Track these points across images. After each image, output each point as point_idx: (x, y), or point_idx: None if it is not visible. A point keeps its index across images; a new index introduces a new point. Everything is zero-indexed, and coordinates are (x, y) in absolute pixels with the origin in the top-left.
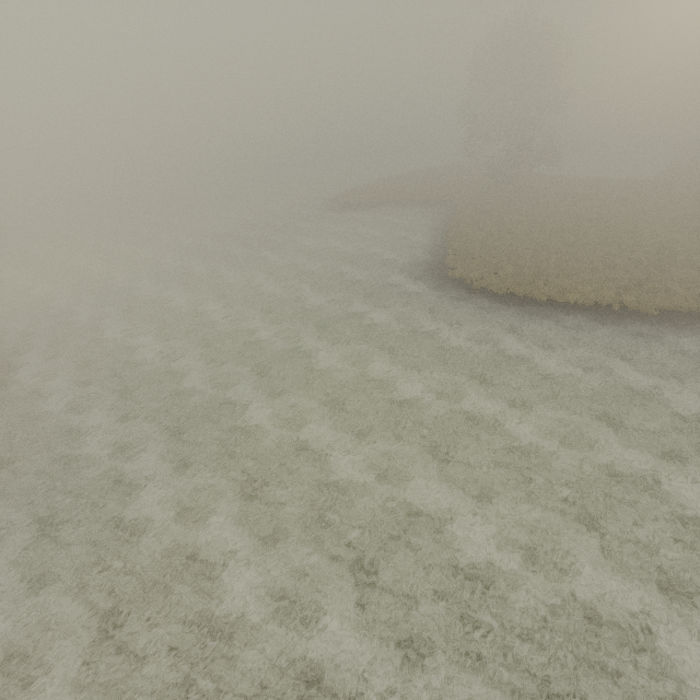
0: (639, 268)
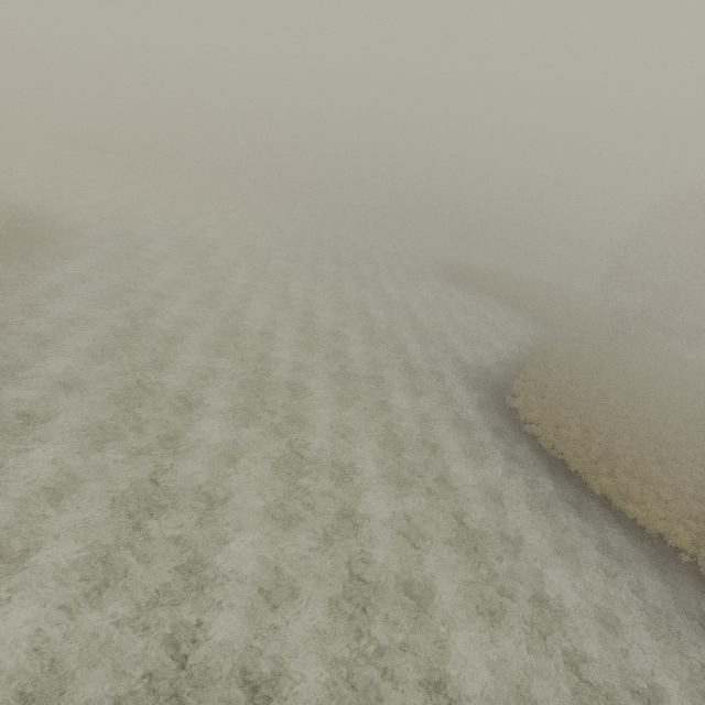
0: None
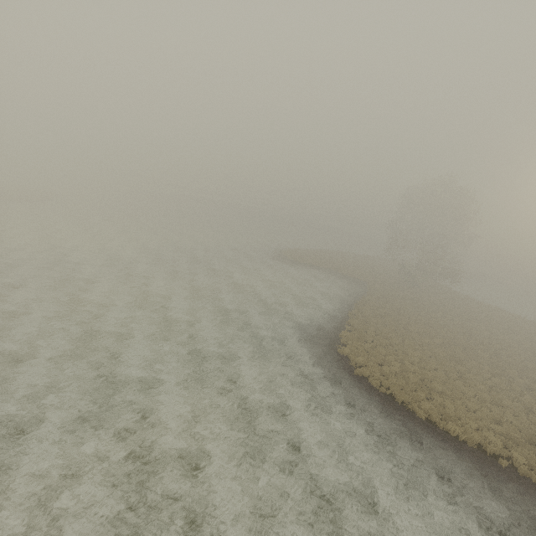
0: (530, 418)
